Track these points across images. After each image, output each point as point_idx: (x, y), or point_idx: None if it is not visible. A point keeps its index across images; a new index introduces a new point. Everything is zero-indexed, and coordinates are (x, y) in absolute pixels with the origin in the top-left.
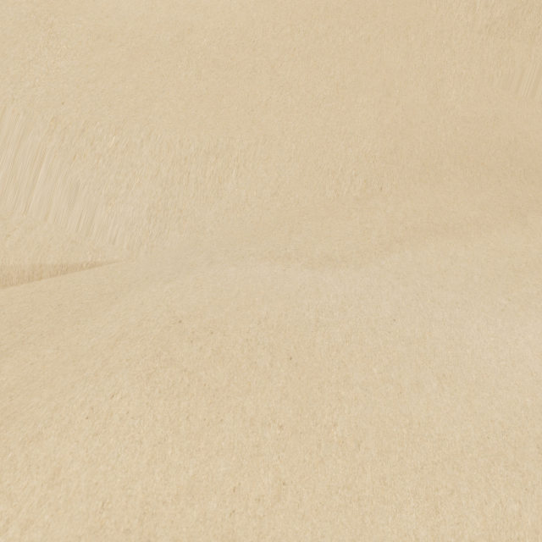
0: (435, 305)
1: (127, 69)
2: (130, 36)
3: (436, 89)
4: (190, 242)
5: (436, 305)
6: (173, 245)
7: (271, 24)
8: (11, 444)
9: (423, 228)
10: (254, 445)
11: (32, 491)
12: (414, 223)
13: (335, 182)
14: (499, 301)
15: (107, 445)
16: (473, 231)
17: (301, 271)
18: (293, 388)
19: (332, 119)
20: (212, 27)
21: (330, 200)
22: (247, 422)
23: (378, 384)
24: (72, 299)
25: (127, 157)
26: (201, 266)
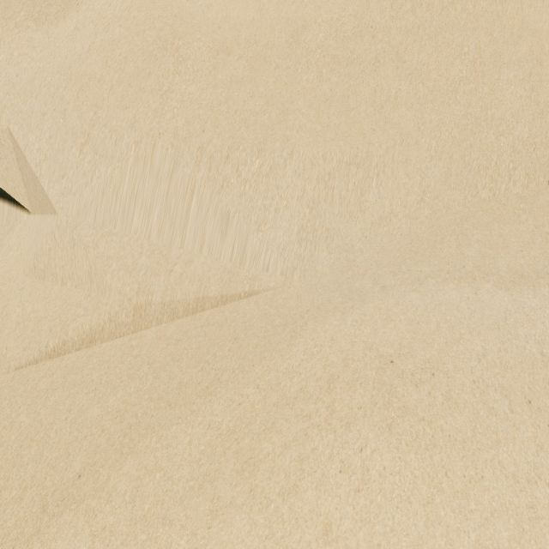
0: None
1: (252, 82)
2: (246, 46)
3: None
4: (342, 263)
5: None
6: (324, 267)
7: (388, 3)
8: (269, 494)
9: None
10: (528, 506)
11: (308, 546)
12: None
13: (489, 179)
14: None
15: (375, 504)
16: None
17: (495, 293)
18: (545, 437)
19: (474, 105)
20: (326, 18)
21: (485, 201)
22: (510, 478)
23: None
24: (245, 332)
25: (272, 179)
26: (374, 292)
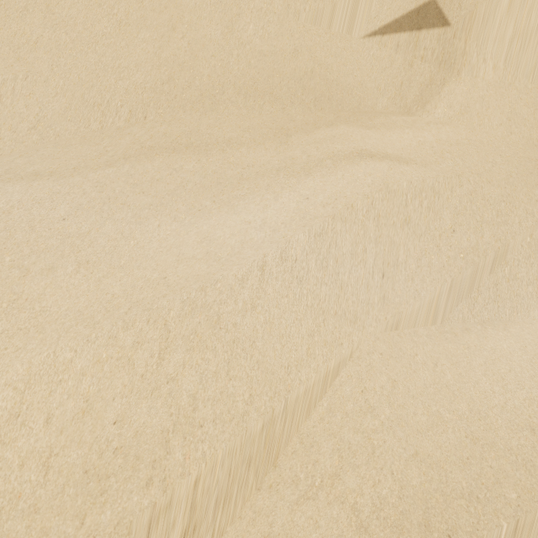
0: (124, 207)
1: None
2: None
3: (231, 24)
4: None
5: (125, 207)
6: None
7: None
8: None
9: (163, 147)
10: None
11: None
12: (155, 143)
13: (101, 114)
14: (202, 203)
15: None
16: (218, 148)
17: None
18: None
19: (108, 55)
20: None
21: (94, 131)
22: None
23: (4, 269)
24: None
25: None
26: None
